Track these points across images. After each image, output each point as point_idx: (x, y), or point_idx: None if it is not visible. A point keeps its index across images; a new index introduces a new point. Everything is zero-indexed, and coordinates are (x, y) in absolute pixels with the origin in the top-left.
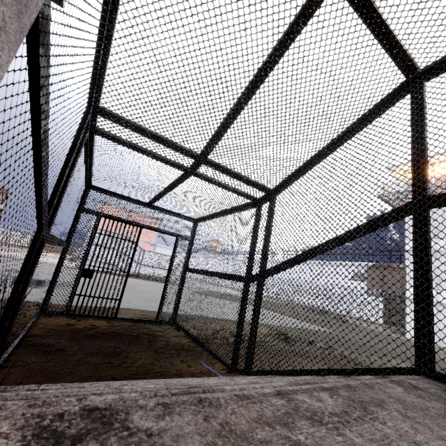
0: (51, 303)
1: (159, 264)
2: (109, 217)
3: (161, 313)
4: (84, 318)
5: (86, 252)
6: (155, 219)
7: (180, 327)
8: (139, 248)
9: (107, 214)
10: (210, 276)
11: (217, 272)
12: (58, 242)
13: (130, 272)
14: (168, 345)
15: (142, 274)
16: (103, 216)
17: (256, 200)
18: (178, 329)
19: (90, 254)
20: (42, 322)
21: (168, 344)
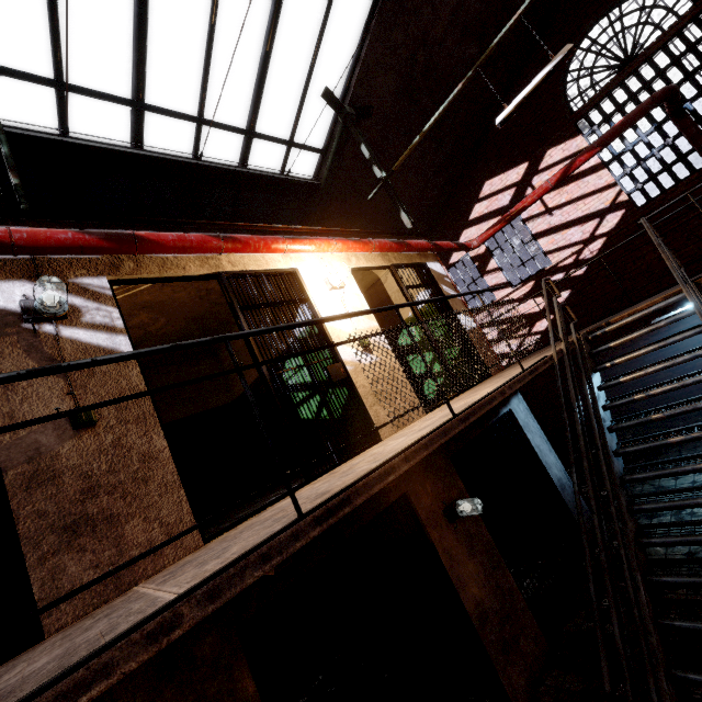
0: None
1: None
2: None
3: None
4: None
5: None
6: None
7: None
8: None
9: None
10: None
11: None
12: None
13: None
14: None
15: None
16: None
17: None
18: None
19: None
20: None
21: None
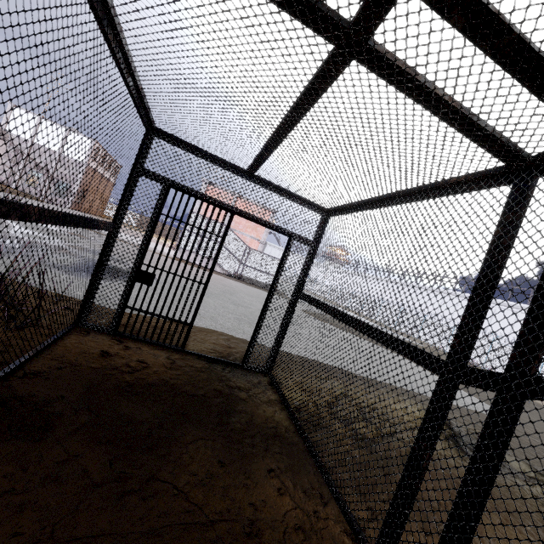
0: (92, 314)
1: (266, 268)
2: (182, 190)
3: (250, 356)
4: (137, 343)
5: (144, 244)
6: (267, 210)
7: (277, 388)
8: (244, 244)
9: (179, 184)
10: (342, 322)
11: (360, 320)
12: (55, 218)
13: (231, 272)
14: (250, 424)
15: (245, 277)
16: (172, 186)
17: (522, 160)
18: (273, 385)
19: (190, 243)
20: (67, 344)
21: (251, 422)
